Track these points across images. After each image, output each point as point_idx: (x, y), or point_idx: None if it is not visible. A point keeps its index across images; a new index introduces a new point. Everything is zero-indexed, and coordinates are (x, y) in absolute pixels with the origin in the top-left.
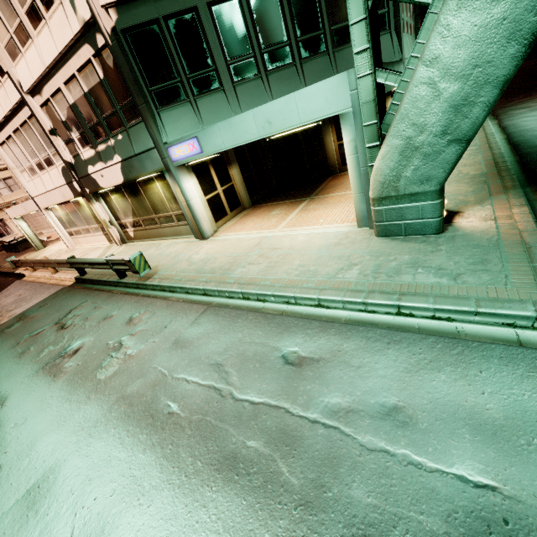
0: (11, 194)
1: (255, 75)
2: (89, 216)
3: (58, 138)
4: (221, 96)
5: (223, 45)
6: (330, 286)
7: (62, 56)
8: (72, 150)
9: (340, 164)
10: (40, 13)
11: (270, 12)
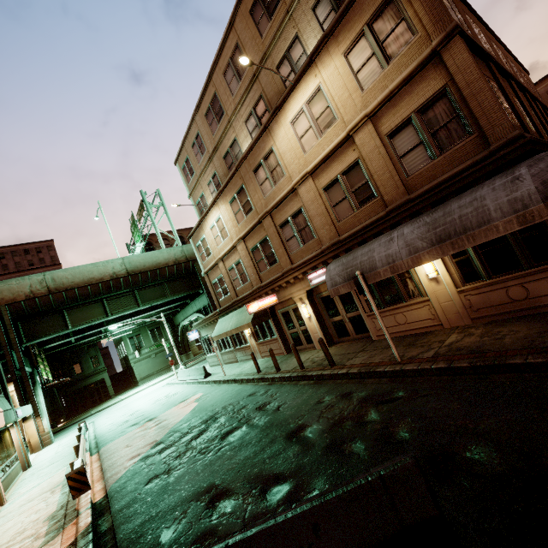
0: None
1: None
2: None
3: None
4: None
5: None
6: None
7: None
8: None
9: None
10: None
11: None
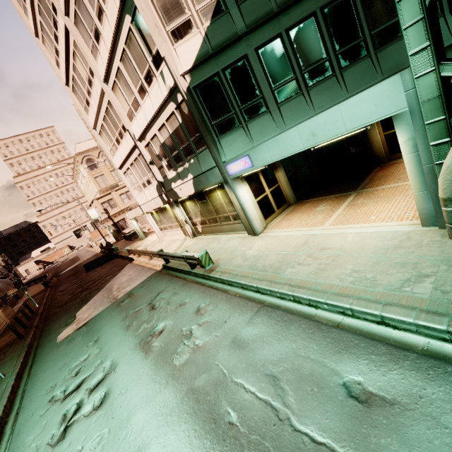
0: (129, 201)
1: (297, 93)
2: (172, 217)
3: (154, 166)
4: (268, 117)
5: (268, 77)
6: (395, 301)
7: (157, 113)
8: (162, 173)
9: (387, 154)
10: (145, 89)
11: (309, 38)
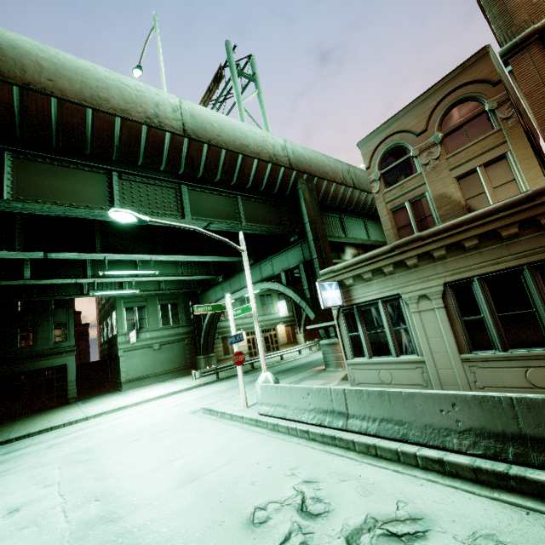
0: None
1: None
2: None
3: None
4: None
5: None
6: None
7: None
8: None
9: None
10: None
11: None
